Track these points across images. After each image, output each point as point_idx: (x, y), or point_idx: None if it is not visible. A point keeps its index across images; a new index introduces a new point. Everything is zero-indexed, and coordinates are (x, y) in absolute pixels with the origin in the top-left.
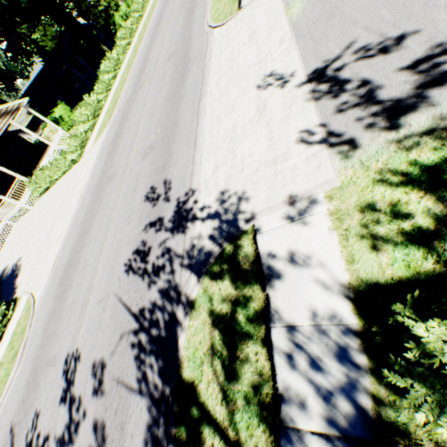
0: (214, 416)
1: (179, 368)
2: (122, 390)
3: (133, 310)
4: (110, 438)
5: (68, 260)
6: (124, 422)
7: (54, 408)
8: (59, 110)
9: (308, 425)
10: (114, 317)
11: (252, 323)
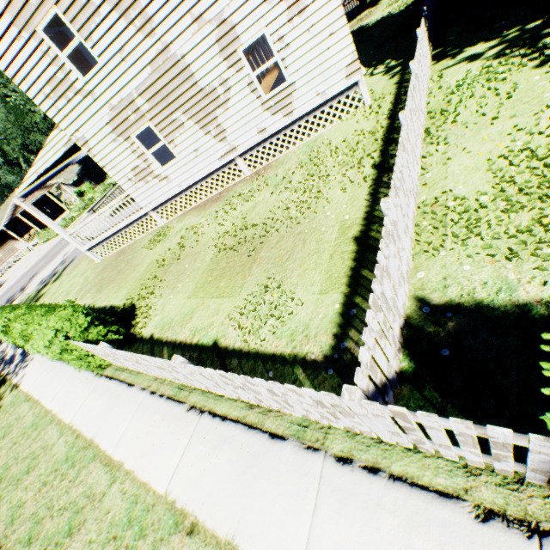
0: None
1: None
2: None
3: None
4: None
5: (10, 289)
6: None
7: None
8: (85, 187)
9: None
10: None
11: None
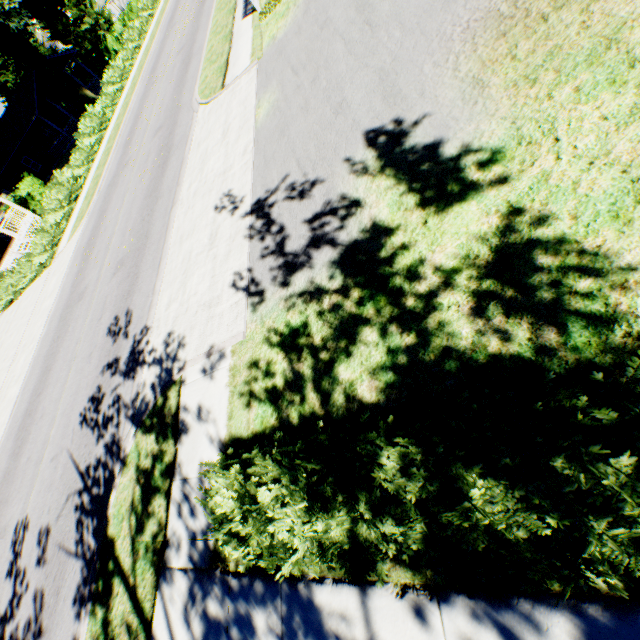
0: (123, 567)
1: (106, 526)
2: (63, 555)
3: (81, 468)
4: (47, 605)
5: (28, 406)
6: (61, 587)
7: (0, 585)
8: (25, 186)
9: (178, 563)
10: (64, 477)
11: (163, 477)
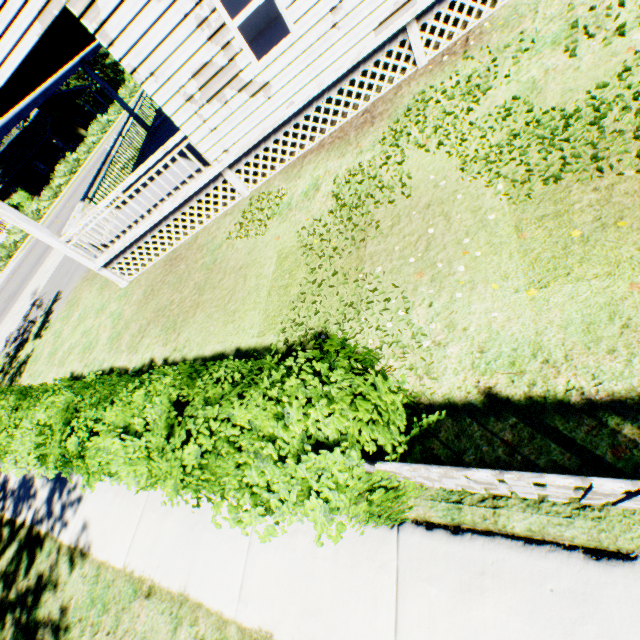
0: None
1: None
2: None
3: None
4: None
5: None
6: None
7: None
8: (18, 198)
9: None
10: None
11: None
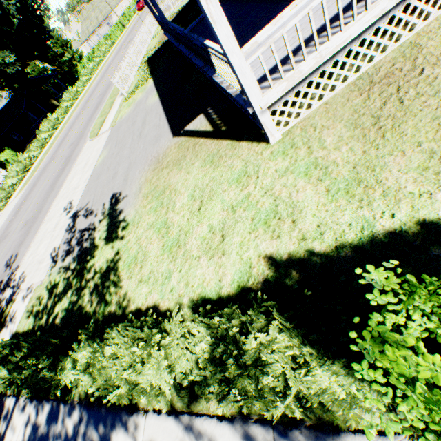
0: None
1: None
2: None
3: None
4: None
5: None
6: None
7: None
8: (5, 155)
9: None
10: None
11: None
